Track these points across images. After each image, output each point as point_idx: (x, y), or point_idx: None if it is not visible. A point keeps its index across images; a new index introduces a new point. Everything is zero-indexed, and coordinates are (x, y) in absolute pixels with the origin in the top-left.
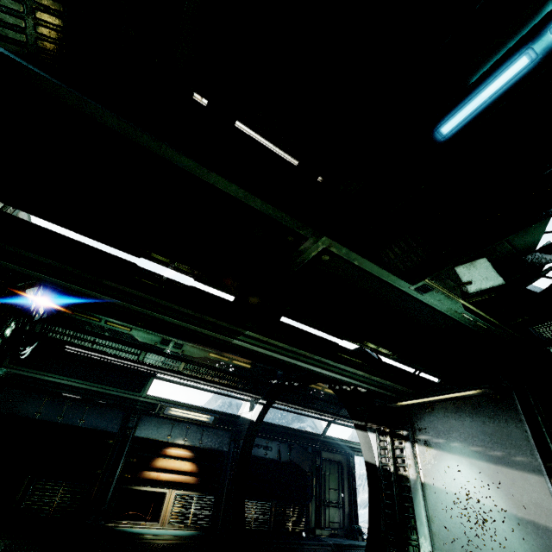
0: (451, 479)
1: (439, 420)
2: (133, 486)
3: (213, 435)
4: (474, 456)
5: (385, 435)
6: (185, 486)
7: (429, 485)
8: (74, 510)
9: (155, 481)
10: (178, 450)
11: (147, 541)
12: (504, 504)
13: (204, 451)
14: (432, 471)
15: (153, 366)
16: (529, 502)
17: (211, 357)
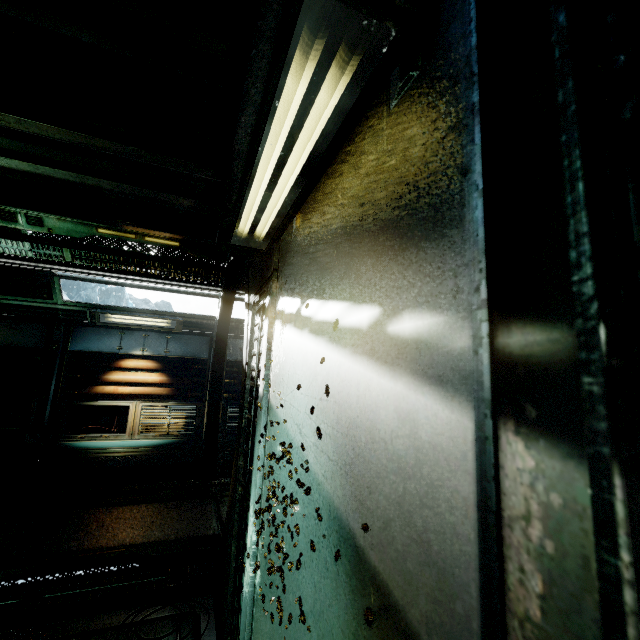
0: (291, 398)
1: (300, 251)
2: (82, 403)
3: (184, 343)
4: (324, 336)
5: (259, 314)
6: (155, 397)
7: (272, 409)
8: (12, 429)
9: (113, 395)
10: (137, 362)
11: (92, 455)
12: (341, 489)
13: (177, 360)
14: (278, 379)
15: (21, 258)
16: (392, 511)
17: (104, 235)
